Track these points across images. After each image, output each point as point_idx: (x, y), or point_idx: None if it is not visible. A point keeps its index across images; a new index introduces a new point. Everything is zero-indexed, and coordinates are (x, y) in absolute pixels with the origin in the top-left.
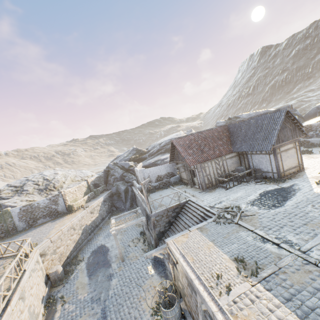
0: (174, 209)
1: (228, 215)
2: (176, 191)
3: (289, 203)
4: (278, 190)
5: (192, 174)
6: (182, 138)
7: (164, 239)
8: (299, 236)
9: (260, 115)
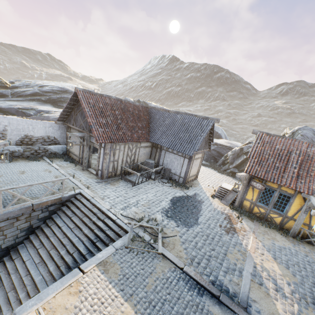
0: (48, 206)
1: (145, 234)
2: (63, 178)
3: (201, 220)
4: (186, 198)
5: (91, 152)
6: (94, 95)
7: (6, 263)
8: (229, 277)
9: (189, 115)
